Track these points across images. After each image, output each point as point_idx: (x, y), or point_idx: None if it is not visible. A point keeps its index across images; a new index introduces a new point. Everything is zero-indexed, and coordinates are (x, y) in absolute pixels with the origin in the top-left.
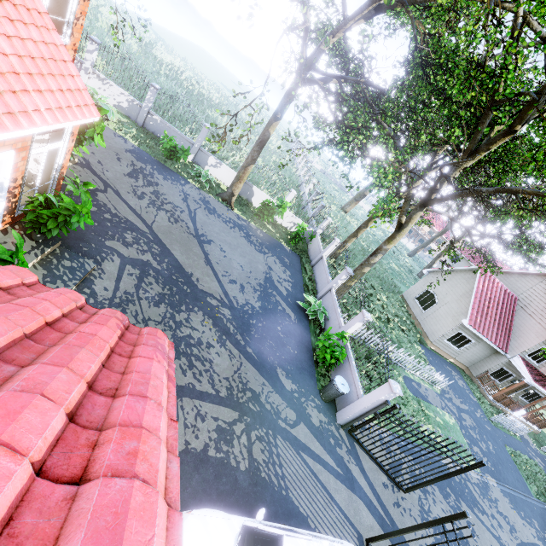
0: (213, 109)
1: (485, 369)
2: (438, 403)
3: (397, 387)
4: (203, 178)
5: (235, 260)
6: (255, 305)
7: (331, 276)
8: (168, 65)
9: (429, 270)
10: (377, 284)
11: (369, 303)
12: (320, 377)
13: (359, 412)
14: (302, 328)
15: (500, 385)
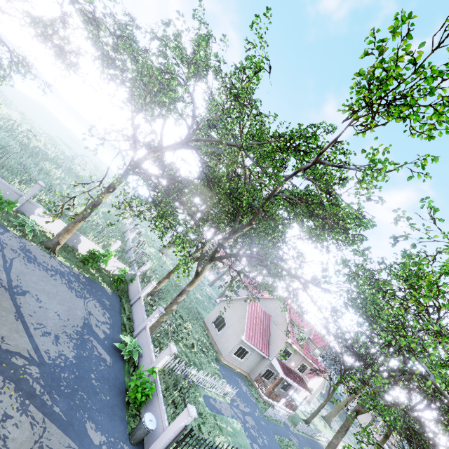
0: (48, 162)
1: (259, 372)
2: (229, 413)
3: (193, 410)
4: (27, 228)
5: (52, 309)
6: (69, 356)
7: (147, 315)
8: (4, 117)
9: (221, 300)
10: (185, 314)
11: (178, 332)
12: (130, 419)
13: (164, 445)
14: (117, 369)
15: (269, 383)
